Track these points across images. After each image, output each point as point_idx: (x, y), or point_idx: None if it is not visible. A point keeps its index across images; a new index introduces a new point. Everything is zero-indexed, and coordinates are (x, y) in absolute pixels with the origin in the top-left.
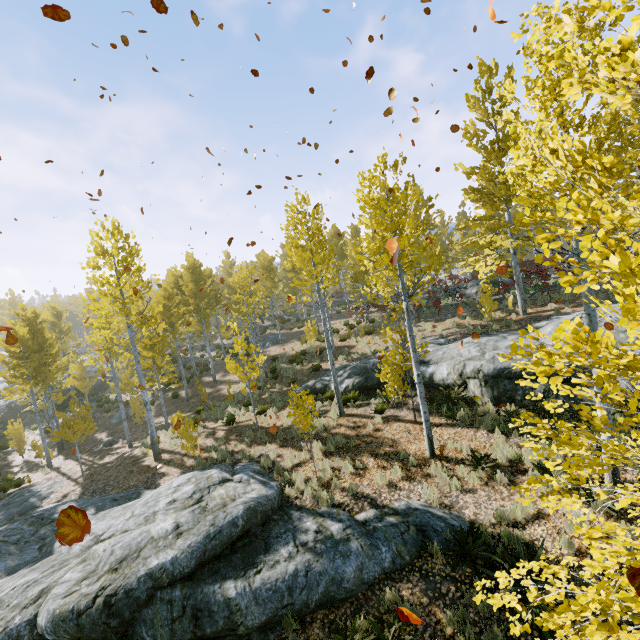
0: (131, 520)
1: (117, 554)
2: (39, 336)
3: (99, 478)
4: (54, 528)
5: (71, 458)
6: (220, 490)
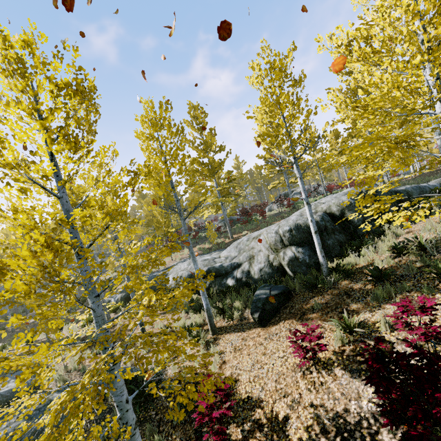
0: None
1: None
2: None
3: None
4: None
5: None
6: None
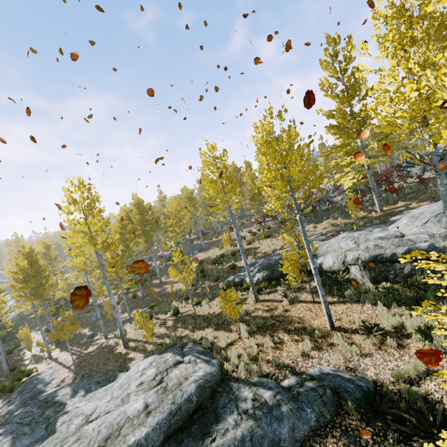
0: (111, 402)
1: (103, 433)
2: (35, 265)
3: (86, 365)
4: (55, 409)
5: (65, 350)
6: (175, 371)
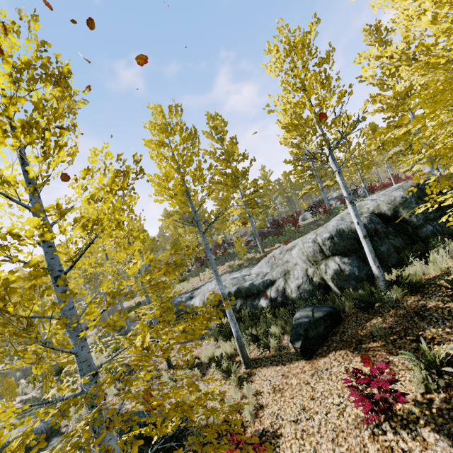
0: None
1: None
2: None
3: None
4: None
5: None
6: None
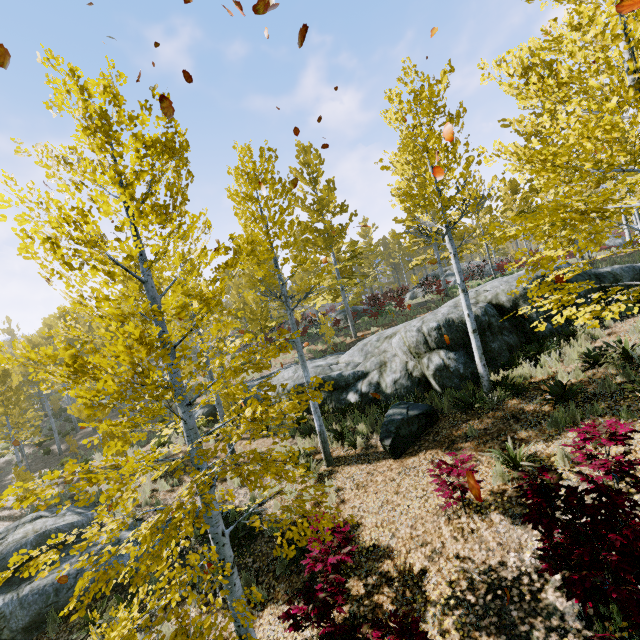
0: None
1: None
2: None
3: None
4: None
5: None
6: (28, 526)
